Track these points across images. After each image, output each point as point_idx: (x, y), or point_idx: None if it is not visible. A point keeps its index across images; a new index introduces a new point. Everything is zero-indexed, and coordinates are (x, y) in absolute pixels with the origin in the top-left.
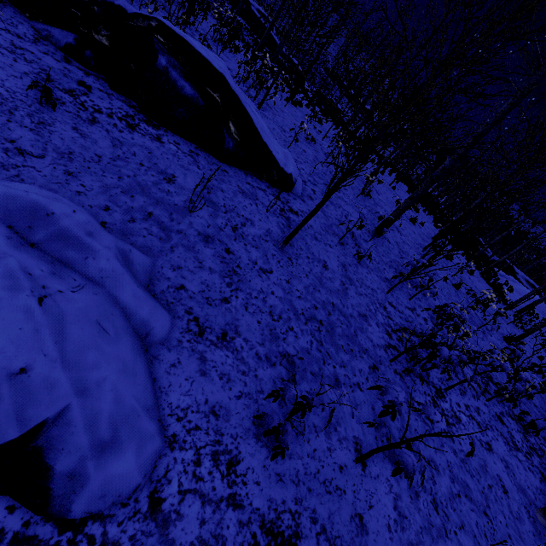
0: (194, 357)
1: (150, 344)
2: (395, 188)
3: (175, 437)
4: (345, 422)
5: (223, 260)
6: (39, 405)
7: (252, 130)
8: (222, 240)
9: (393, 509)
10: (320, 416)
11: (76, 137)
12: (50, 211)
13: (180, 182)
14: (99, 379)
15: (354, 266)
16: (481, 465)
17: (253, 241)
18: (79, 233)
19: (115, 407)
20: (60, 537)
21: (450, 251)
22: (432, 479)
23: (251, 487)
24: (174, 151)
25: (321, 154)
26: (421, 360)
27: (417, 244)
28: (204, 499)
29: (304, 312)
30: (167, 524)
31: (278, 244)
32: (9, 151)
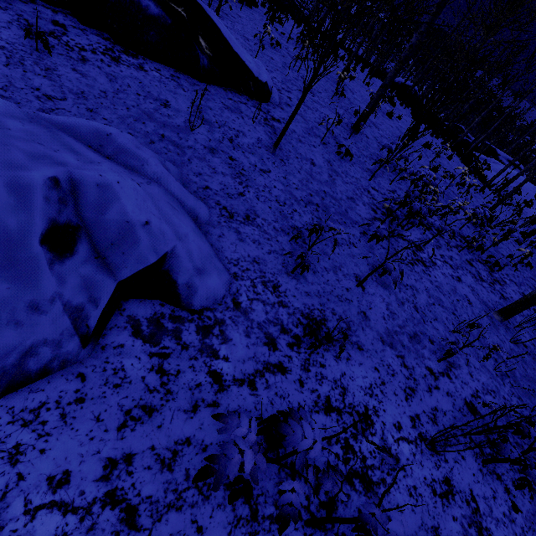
0: (232, 231)
1: (200, 224)
2: (369, 84)
3: (236, 274)
4: (347, 266)
5: (230, 166)
6: (161, 244)
7: (222, 41)
8: (224, 150)
9: (386, 310)
10: (328, 263)
11: (79, 78)
12: (108, 132)
13: (174, 106)
14: (185, 233)
15: (338, 161)
16: (452, 289)
17: (249, 148)
18: (132, 147)
19: (199, 250)
20: (192, 316)
21: (423, 131)
22: (414, 296)
23: (290, 298)
24: (158, 78)
25: (289, 59)
26: (401, 222)
27: (395, 137)
28: (264, 303)
29: (302, 199)
30: (247, 313)
31: (269, 149)
32: (40, 98)
